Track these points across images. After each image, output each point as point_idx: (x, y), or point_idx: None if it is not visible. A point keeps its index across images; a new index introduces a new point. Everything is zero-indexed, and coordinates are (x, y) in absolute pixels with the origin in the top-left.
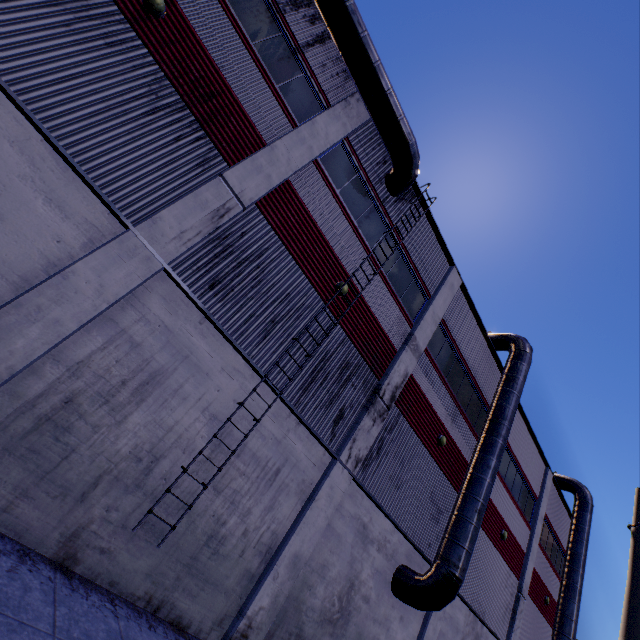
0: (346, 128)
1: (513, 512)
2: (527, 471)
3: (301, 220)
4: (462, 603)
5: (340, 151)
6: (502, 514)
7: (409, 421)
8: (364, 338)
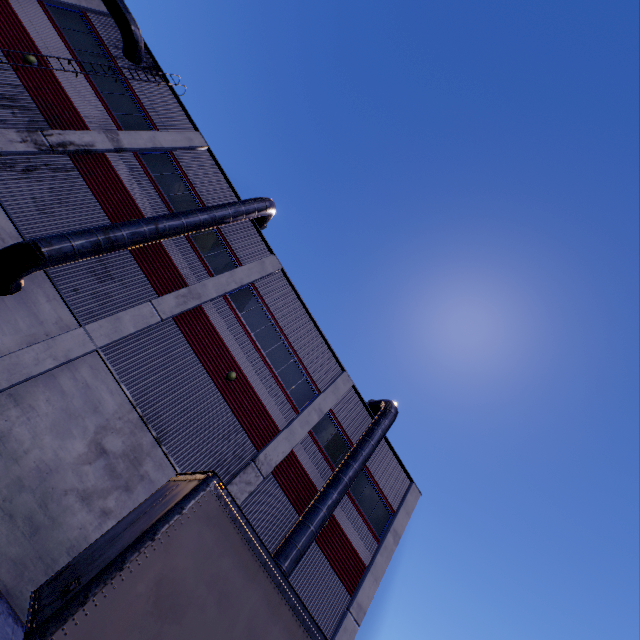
0: (81, 3)
1: (262, 371)
2: (301, 352)
3: (5, 12)
4: (119, 389)
5: (77, 16)
6: (237, 358)
7: (88, 182)
8: (48, 101)
